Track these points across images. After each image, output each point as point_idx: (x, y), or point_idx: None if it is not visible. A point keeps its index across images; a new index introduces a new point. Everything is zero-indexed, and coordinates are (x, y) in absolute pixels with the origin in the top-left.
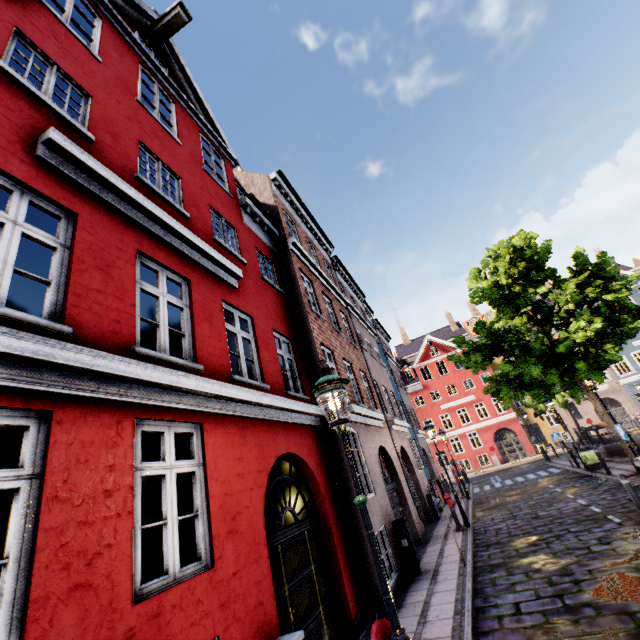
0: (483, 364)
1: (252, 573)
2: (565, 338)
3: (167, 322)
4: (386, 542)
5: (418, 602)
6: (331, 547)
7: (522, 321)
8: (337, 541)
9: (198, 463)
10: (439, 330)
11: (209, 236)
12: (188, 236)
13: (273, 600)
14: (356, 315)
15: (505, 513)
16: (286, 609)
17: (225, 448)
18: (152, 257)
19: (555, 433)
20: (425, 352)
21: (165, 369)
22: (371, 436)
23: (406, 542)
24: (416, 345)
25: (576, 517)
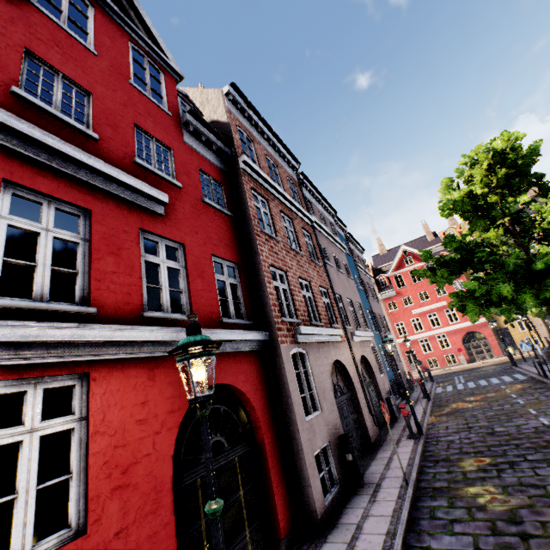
0: (450, 279)
1: (146, 526)
2: (545, 254)
3: (50, 261)
4: (329, 457)
5: (351, 525)
6: (265, 469)
7: (497, 233)
8: (272, 463)
9: (79, 418)
10: (415, 240)
11: (129, 159)
12: (84, 160)
13: (174, 548)
14: (323, 231)
15: (461, 422)
16: (200, 543)
17: (122, 395)
18: (29, 187)
19: (524, 343)
20: (399, 261)
21: (17, 323)
22: (325, 353)
23: (350, 457)
24: (392, 255)
25: (535, 441)
